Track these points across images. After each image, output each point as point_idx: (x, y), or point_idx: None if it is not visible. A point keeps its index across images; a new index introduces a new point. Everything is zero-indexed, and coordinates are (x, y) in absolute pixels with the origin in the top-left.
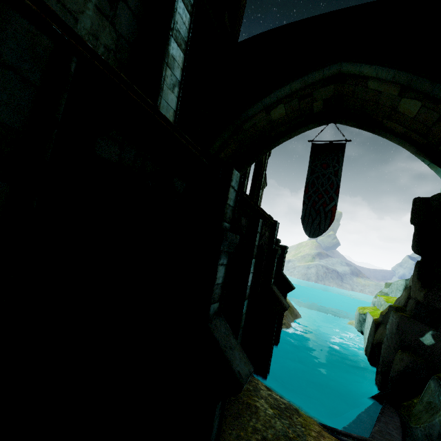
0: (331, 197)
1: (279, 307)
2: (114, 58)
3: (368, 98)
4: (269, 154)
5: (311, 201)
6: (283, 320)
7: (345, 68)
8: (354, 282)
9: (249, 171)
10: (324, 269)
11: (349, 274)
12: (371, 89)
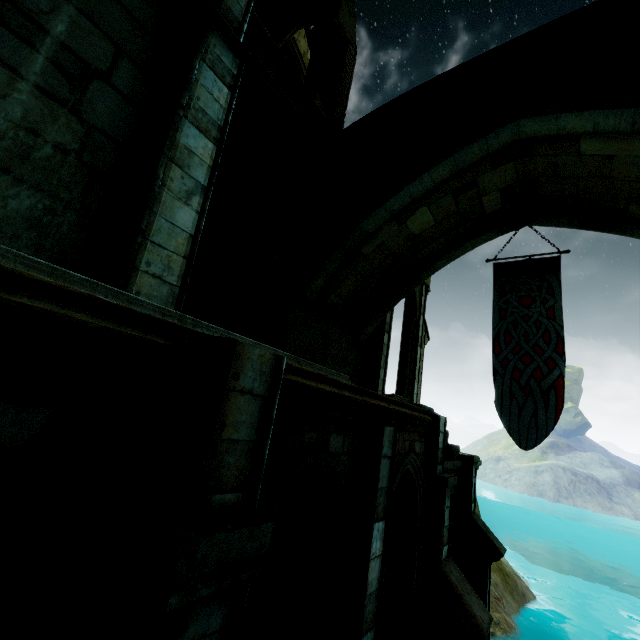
0: (549, 358)
1: (466, 625)
2: (78, 163)
3: (587, 173)
4: (426, 288)
5: (508, 368)
6: (494, 613)
7: (528, 129)
8: (637, 501)
9: (390, 320)
10: (568, 474)
11: (623, 485)
12: (588, 156)
